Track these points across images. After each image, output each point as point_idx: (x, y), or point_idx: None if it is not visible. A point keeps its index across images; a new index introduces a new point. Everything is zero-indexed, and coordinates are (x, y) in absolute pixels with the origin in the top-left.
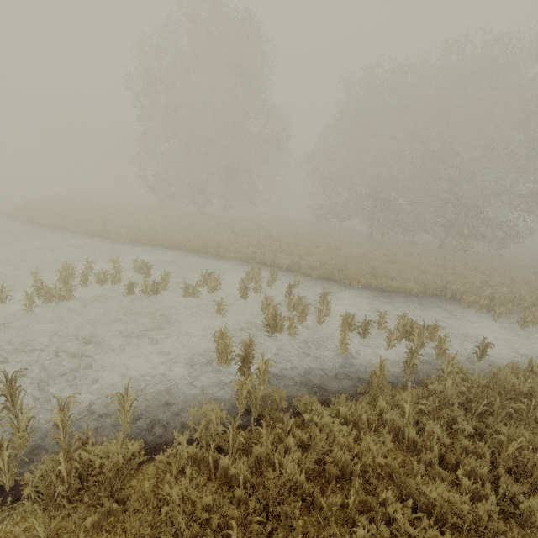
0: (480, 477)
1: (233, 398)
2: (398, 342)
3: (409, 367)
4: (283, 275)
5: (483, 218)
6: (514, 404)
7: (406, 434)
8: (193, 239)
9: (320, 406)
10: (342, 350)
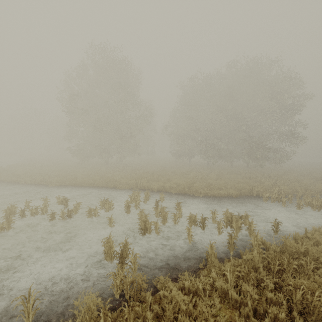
0: (281, 321)
1: (110, 286)
2: (225, 229)
3: (231, 245)
4: (155, 194)
5: (266, 147)
6: (296, 262)
7: (229, 295)
8: (99, 179)
9: (170, 283)
10: (189, 239)
